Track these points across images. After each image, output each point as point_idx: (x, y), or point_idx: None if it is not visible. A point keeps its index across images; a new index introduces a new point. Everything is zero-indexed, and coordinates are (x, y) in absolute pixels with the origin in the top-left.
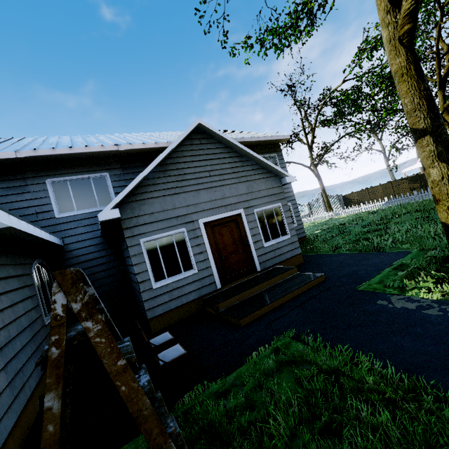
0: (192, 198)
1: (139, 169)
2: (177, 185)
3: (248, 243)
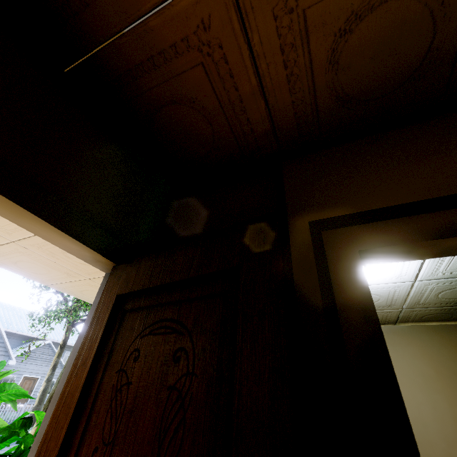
0: (28, 366)
1: (17, 341)
2: (27, 360)
3: (32, 390)
